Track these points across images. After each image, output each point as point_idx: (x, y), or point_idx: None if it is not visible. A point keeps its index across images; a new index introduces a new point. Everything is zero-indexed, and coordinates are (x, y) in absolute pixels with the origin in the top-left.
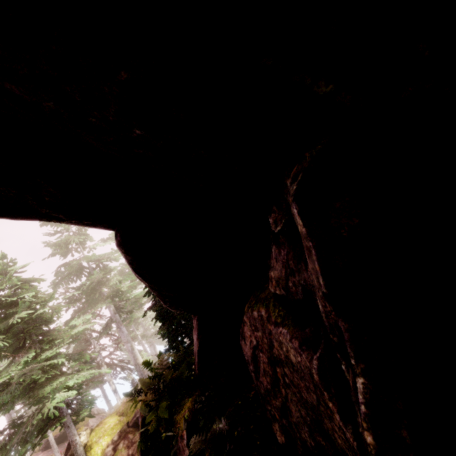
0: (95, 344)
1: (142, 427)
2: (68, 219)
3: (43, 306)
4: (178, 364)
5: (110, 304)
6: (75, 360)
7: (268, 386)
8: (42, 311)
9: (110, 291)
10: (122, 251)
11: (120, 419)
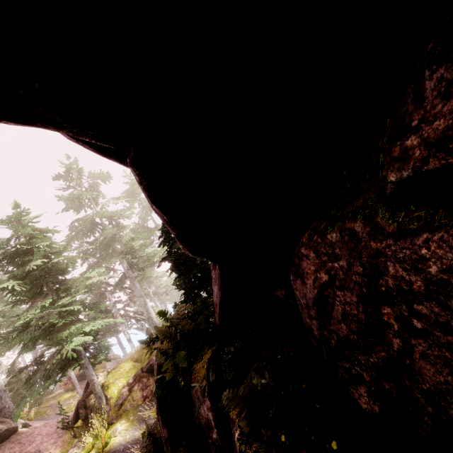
0: (110, 297)
1: (157, 374)
2: (68, 125)
3: (58, 256)
4: (194, 316)
5: (124, 260)
6: (91, 309)
7: (353, 336)
8: (56, 260)
9: (123, 248)
10: (136, 173)
11: (134, 364)
